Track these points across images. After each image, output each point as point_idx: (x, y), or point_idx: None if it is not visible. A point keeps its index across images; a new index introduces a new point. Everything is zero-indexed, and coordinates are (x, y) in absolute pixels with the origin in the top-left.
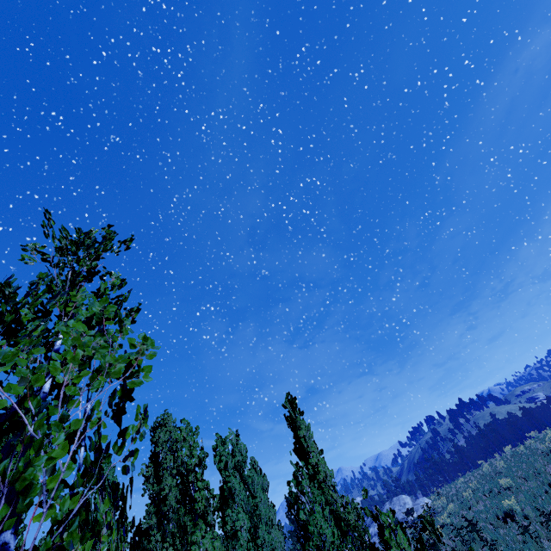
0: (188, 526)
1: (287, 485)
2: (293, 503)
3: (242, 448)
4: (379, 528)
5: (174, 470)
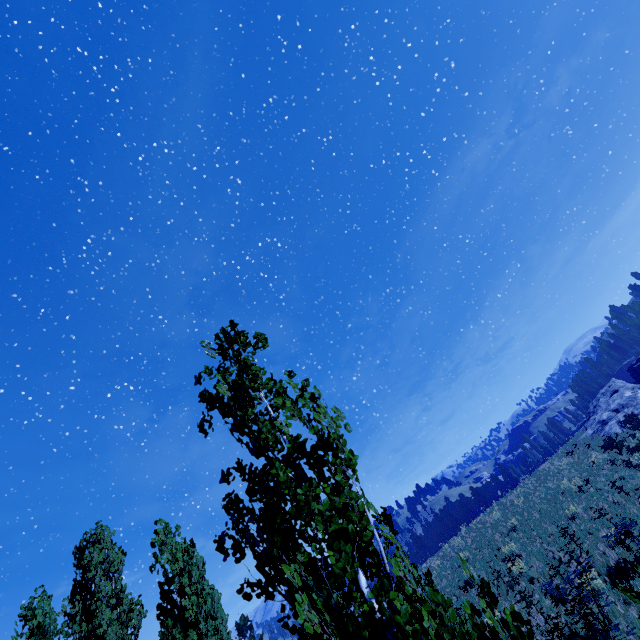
0: (178, 639)
1: None
2: None
3: (198, 560)
4: None
5: (112, 599)
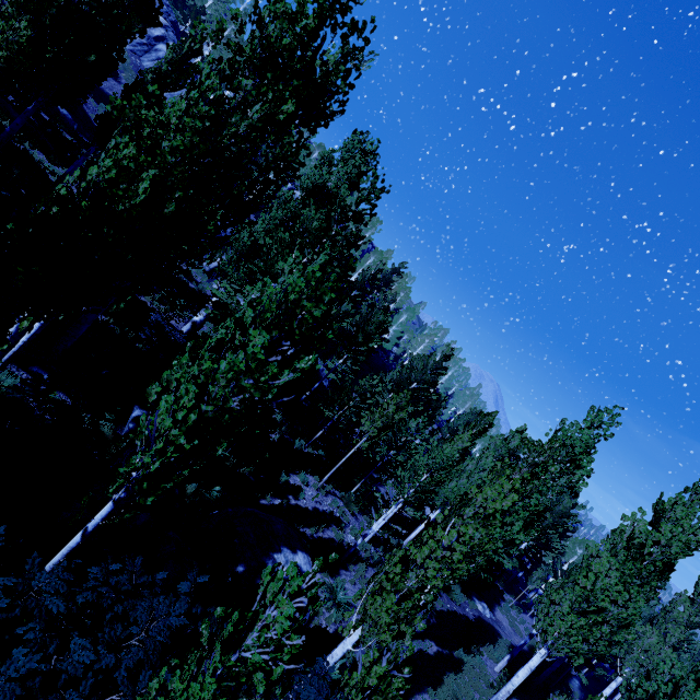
0: None
1: None
2: None
3: None
4: None
5: None
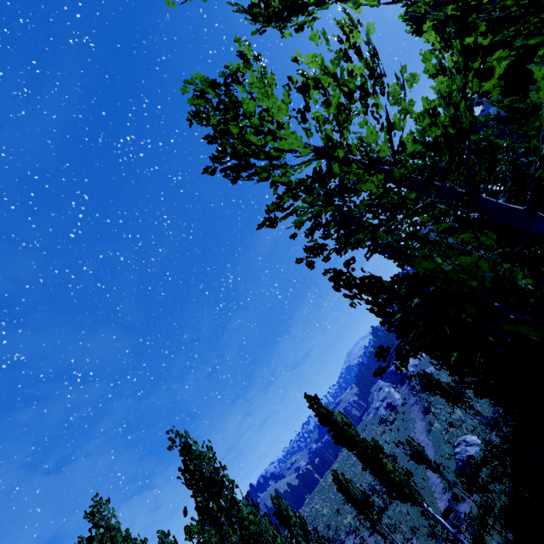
0: None
1: (273, 503)
2: (277, 510)
3: None
4: (334, 473)
5: None
